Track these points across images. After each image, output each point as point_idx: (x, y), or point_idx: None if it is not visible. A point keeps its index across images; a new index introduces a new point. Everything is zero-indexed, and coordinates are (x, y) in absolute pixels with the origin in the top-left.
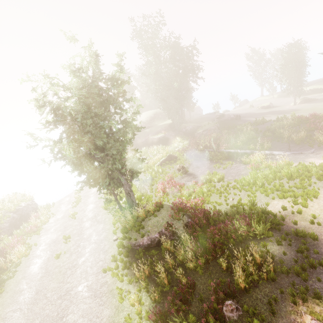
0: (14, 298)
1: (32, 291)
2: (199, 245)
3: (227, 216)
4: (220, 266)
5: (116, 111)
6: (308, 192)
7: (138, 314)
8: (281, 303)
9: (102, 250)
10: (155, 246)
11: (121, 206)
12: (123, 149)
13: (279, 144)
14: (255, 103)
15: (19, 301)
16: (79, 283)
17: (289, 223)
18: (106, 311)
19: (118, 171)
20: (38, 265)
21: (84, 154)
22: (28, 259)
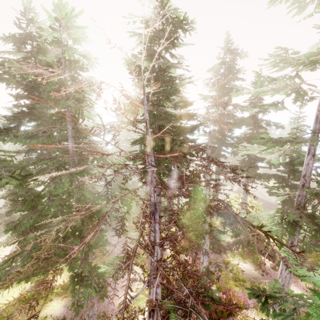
0: None
1: None
2: None
3: None
4: None
5: None
6: None
7: None
8: None
9: None
10: None
11: None
12: None
13: None
14: None
15: None
16: None
17: None
18: None
19: None
20: None
21: None
22: None
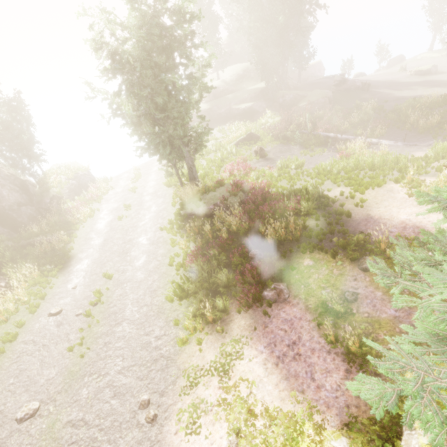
0: (87, 242)
1: (101, 239)
2: (246, 214)
3: (284, 197)
4: (260, 231)
5: (181, 62)
6: (375, 181)
7: (184, 252)
8: (294, 253)
9: (160, 217)
10: (209, 217)
11: (182, 181)
12: (187, 113)
13: (397, 132)
14: (412, 63)
15: (91, 244)
16: (140, 236)
17: (337, 206)
18: (161, 251)
19: (180, 139)
20: (102, 224)
21: (143, 113)
22: (93, 220)
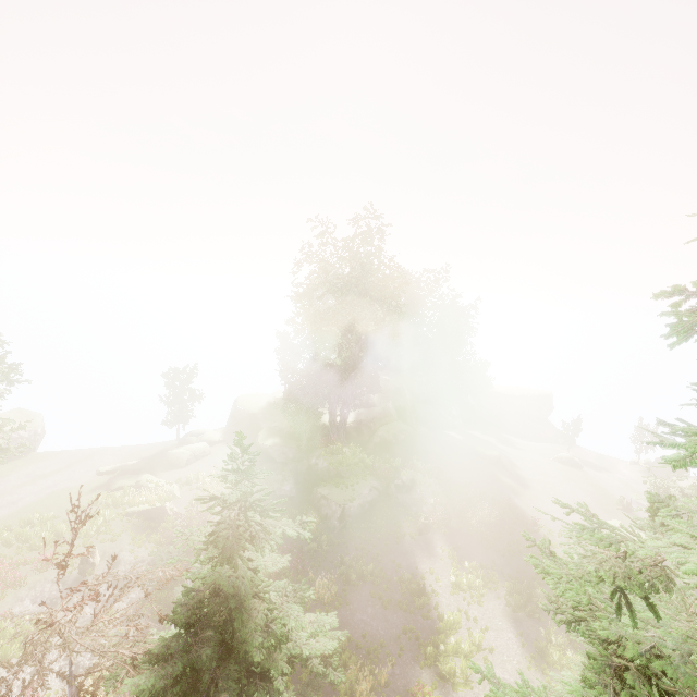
0: None
1: None
2: None
3: None
4: None
5: None
6: None
7: None
8: None
9: None
10: None
11: None
12: None
13: None
14: None
15: None
16: None
17: None
18: None
19: None
20: None
21: None
22: None
